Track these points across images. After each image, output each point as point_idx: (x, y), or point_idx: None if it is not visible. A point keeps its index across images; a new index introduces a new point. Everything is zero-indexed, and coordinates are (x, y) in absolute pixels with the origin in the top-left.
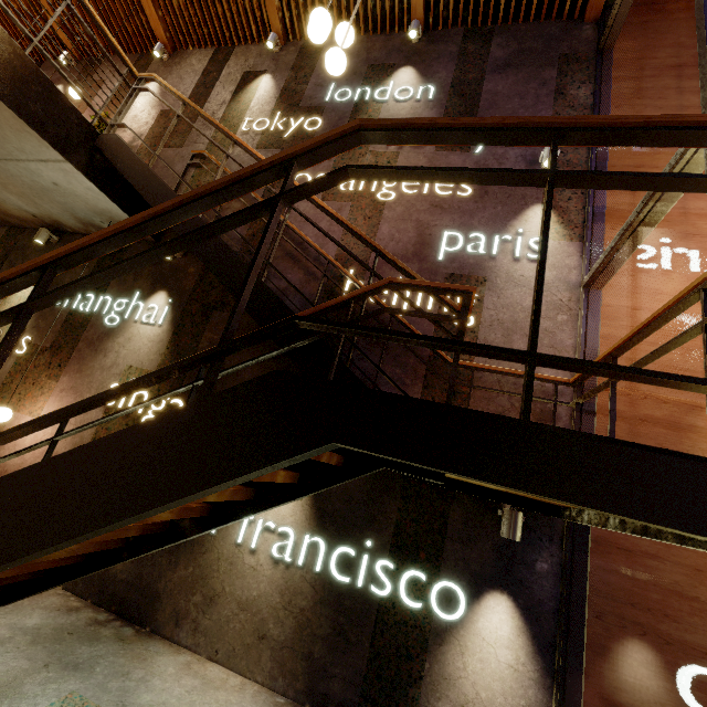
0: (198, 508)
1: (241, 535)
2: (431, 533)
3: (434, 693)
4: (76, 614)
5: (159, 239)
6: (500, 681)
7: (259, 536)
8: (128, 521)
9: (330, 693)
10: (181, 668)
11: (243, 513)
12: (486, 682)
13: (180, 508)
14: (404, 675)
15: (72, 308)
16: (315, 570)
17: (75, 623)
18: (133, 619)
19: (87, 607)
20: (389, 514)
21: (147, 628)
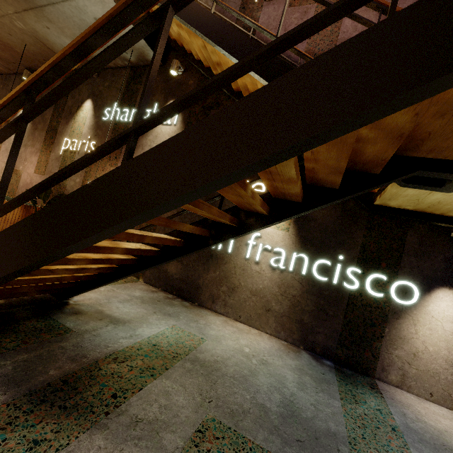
0: (266, 206)
1: (248, 253)
2: (390, 250)
3: (392, 345)
4: (157, 294)
5: (164, 62)
6: (445, 341)
7: (260, 254)
8: (332, 133)
9: (316, 341)
10: (223, 322)
11: (295, 212)
12: (433, 341)
13: (262, 200)
14: (369, 335)
15: (116, 120)
16: (301, 273)
17: (158, 297)
18: (186, 298)
19: (160, 291)
20: (356, 239)
21: (195, 303)
